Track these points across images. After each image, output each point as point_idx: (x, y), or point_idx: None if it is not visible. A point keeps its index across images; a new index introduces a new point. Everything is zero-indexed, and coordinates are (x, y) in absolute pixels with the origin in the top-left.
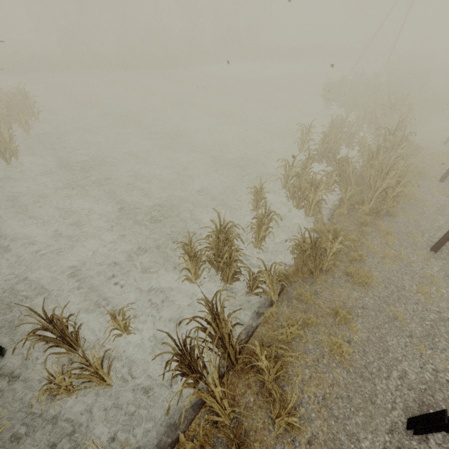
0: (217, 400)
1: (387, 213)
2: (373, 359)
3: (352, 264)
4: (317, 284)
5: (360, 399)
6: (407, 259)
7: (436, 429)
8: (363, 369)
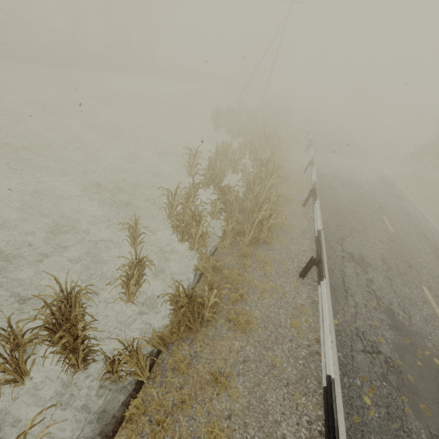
0: None
1: (265, 241)
2: (254, 432)
3: (234, 305)
4: (197, 341)
5: None
6: (282, 290)
7: None
8: None
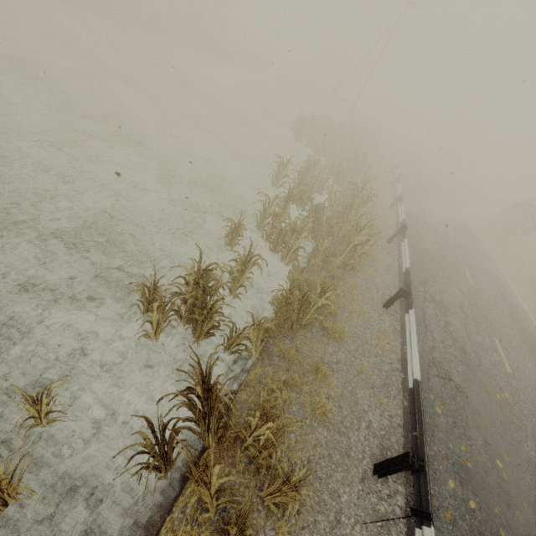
0: (210, 494)
1: (352, 268)
2: (347, 413)
3: (327, 318)
4: (297, 339)
5: (339, 455)
6: (368, 315)
7: (399, 470)
8: (340, 424)
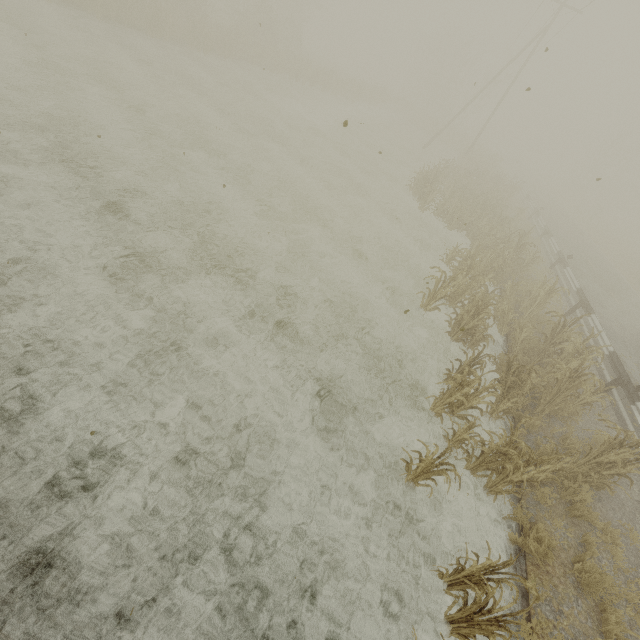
0: None
1: None
2: None
3: None
4: None
5: None
6: None
7: None
8: None
